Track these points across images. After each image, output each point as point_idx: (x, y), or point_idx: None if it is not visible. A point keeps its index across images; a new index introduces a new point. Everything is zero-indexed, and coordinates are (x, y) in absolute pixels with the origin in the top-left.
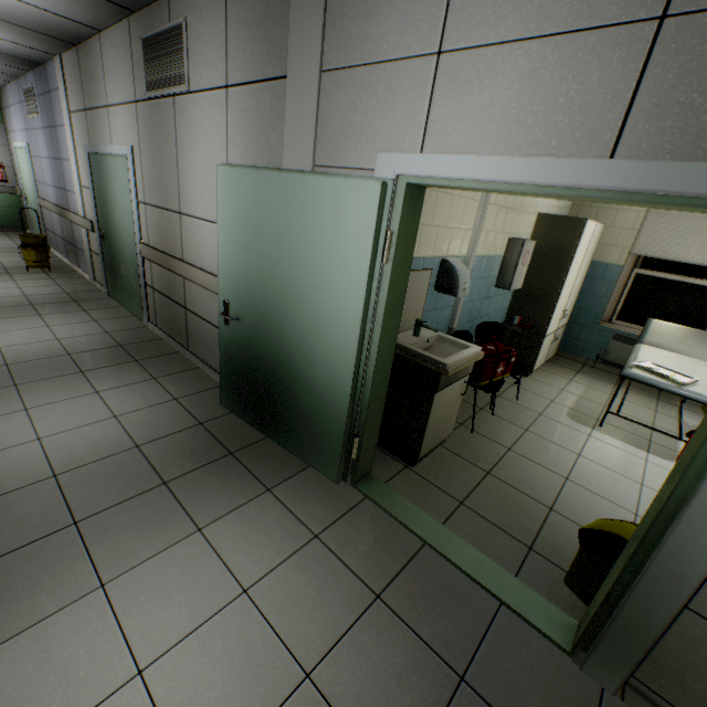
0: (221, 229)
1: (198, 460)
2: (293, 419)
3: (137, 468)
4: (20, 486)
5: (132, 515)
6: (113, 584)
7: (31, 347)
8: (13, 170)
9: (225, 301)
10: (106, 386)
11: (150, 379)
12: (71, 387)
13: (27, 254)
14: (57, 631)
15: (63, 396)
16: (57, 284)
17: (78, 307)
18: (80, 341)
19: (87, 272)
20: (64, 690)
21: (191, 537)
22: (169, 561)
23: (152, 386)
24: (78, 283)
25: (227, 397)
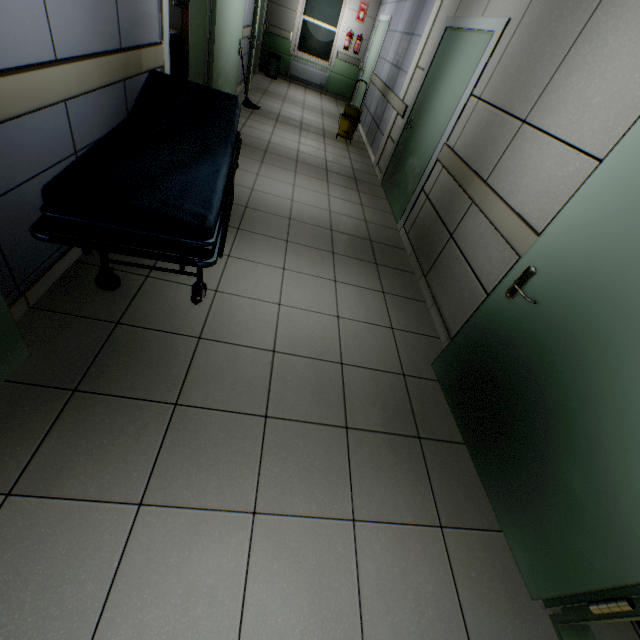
0: (609, 166)
1: (384, 420)
2: (522, 470)
3: (331, 390)
4: (249, 344)
5: (306, 444)
6: (261, 520)
7: (310, 210)
8: (367, 44)
9: (531, 268)
10: (343, 278)
11: (379, 291)
12: (319, 264)
13: (342, 123)
14: (205, 534)
15: (311, 270)
16: (349, 158)
17: (355, 186)
18: (343, 221)
19: (375, 154)
20: (180, 616)
21: (342, 523)
22: (312, 537)
23: (378, 300)
24: (364, 162)
25: (444, 364)
